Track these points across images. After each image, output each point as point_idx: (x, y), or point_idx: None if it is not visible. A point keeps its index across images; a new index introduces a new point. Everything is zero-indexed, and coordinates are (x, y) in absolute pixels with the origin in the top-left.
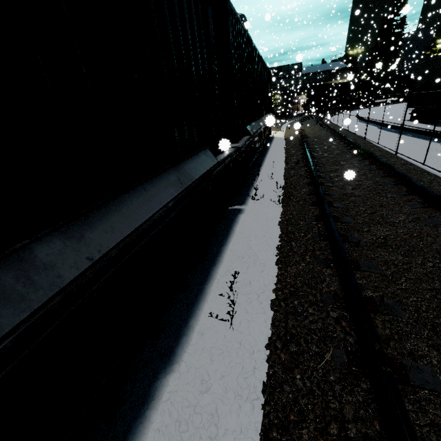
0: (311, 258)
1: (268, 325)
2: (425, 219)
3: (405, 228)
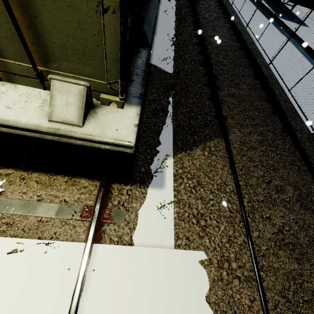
0: (185, 1)
1: (176, 8)
2: (215, 4)
3: (209, 4)
